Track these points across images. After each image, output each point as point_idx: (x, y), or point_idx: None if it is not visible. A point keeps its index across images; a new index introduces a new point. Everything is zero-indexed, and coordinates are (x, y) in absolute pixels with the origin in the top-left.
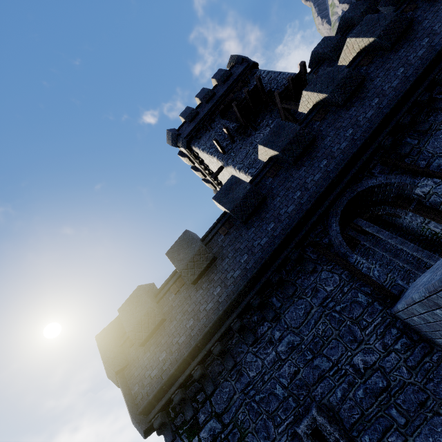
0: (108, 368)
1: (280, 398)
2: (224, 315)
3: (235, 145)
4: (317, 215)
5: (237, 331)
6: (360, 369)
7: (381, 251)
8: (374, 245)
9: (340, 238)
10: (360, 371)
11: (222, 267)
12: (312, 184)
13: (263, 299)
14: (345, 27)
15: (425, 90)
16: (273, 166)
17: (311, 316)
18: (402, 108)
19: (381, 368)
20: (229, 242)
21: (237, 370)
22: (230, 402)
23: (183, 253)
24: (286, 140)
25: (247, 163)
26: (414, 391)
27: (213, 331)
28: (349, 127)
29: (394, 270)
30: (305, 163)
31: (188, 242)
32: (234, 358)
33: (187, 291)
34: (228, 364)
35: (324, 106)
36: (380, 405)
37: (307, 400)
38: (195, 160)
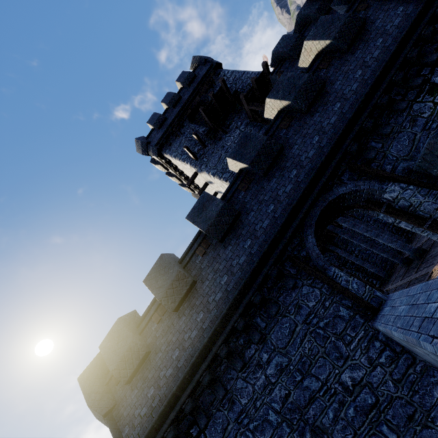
0: (94, 412)
1: (274, 425)
2: (210, 342)
3: (206, 150)
4: (292, 228)
5: (225, 358)
6: (348, 387)
7: (358, 243)
8: (351, 237)
9: (317, 251)
10: (349, 388)
11: (202, 291)
12: (284, 196)
13: (247, 320)
14: (302, 24)
15: (383, 92)
16: (244, 178)
17: (297, 335)
18: (364, 112)
19: (369, 384)
20: (207, 262)
21: (229, 398)
22: (224, 434)
23: (161, 279)
24: (254, 152)
25: (221, 168)
26: (402, 405)
27: (200, 361)
28: (314, 134)
29: (372, 254)
30: (275, 174)
31: (165, 268)
32: (224, 385)
33: (170, 319)
34: (219, 394)
35: (288, 112)
36: (371, 422)
37: (301, 424)
38: (169, 167)
